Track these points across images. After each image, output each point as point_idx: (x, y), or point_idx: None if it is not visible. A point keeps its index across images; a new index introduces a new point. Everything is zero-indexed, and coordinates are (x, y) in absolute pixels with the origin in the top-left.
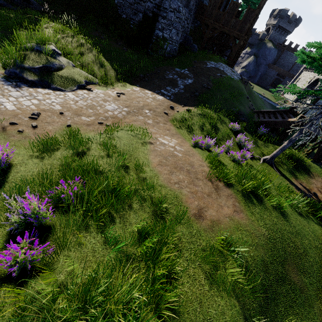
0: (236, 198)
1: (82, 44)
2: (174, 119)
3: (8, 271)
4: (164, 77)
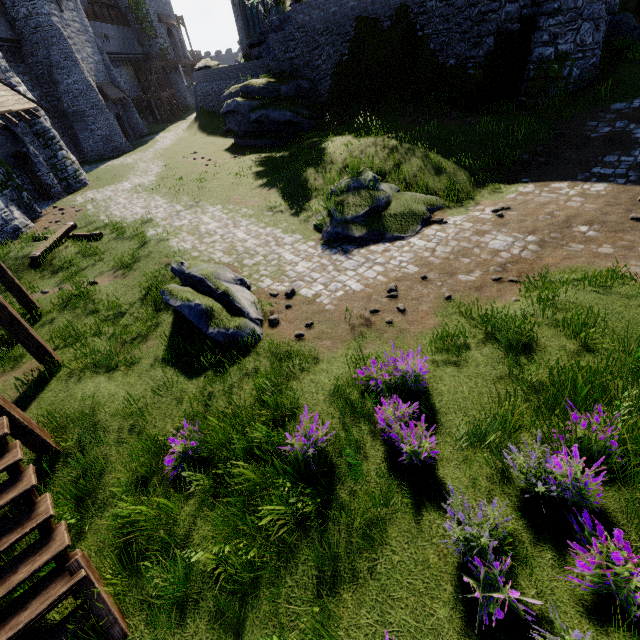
0: None
1: (393, 148)
2: None
3: (589, 596)
4: (586, 139)
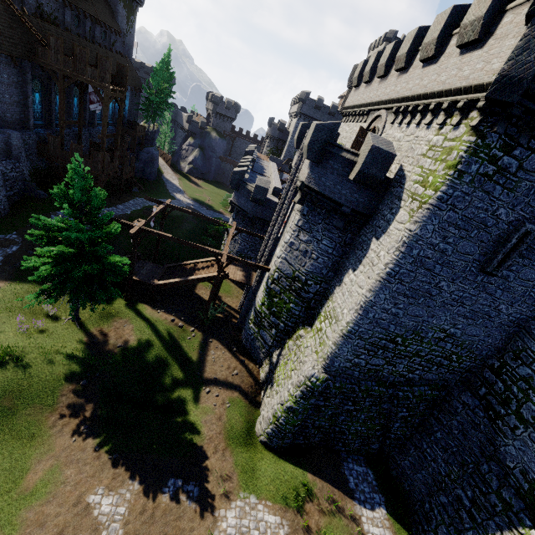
0: None
1: None
2: None
3: None
4: None
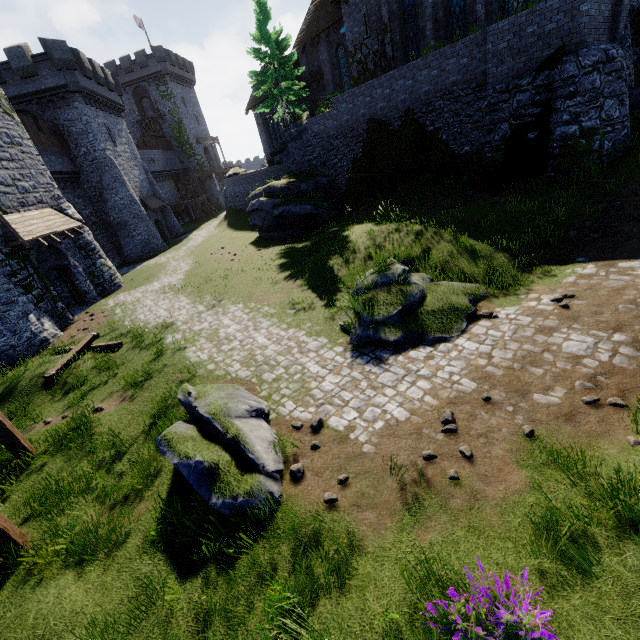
0: None
1: (418, 233)
2: None
3: None
4: None
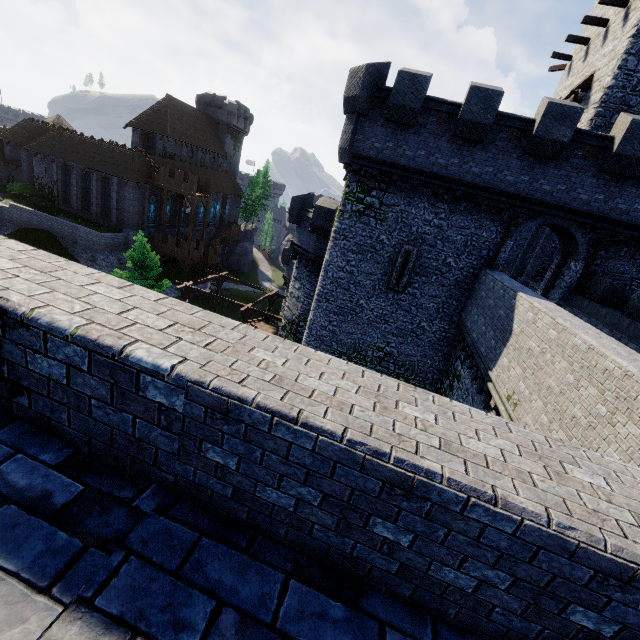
0: None
1: None
2: None
3: None
4: None
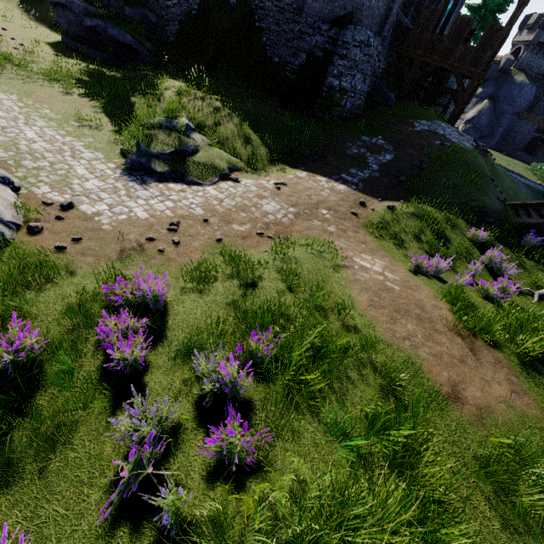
0: (510, 369)
1: (217, 109)
2: (370, 225)
3: (214, 463)
4: (344, 153)
